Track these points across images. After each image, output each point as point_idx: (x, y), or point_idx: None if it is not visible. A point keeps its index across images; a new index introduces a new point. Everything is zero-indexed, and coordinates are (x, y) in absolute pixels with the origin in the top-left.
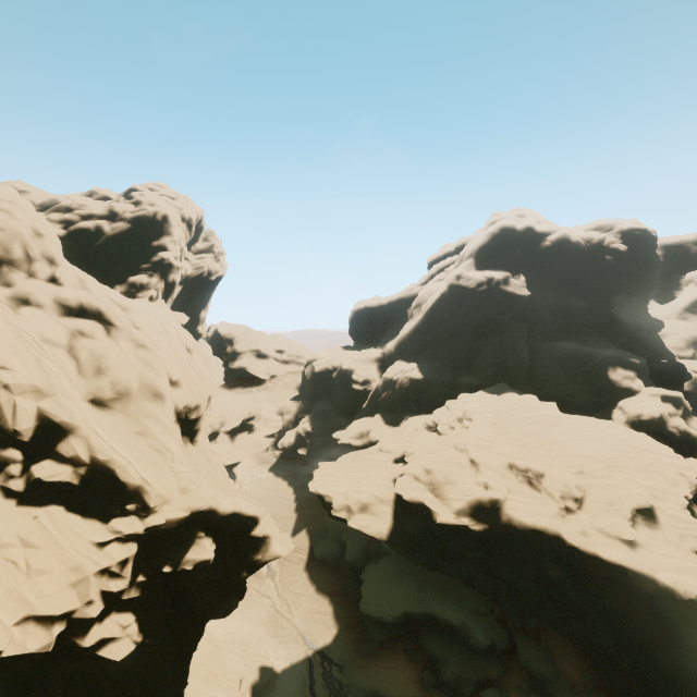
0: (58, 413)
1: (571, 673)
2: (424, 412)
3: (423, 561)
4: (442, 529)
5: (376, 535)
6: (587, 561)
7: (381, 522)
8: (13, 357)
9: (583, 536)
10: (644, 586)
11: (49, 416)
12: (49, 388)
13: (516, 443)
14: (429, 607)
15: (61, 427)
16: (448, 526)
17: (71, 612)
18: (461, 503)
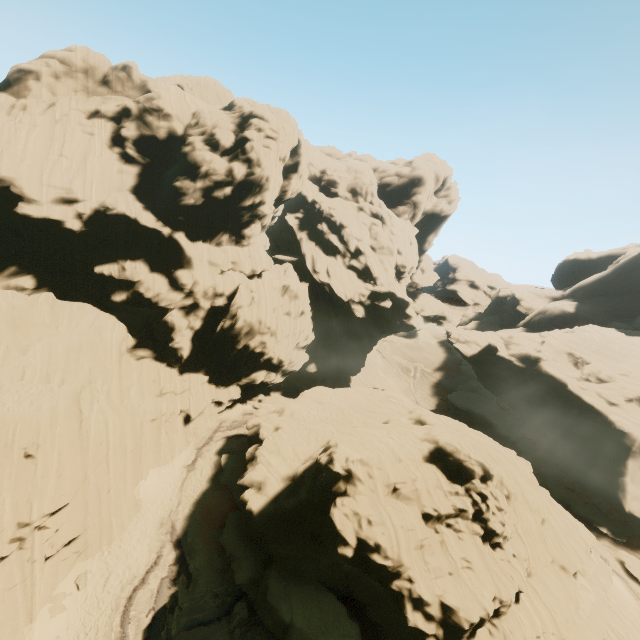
0: (362, 247)
1: (539, 455)
2: None
3: (489, 384)
4: (501, 364)
5: (464, 353)
6: (573, 399)
7: (471, 350)
8: (355, 226)
9: (581, 389)
10: (597, 417)
11: (359, 247)
12: (361, 239)
13: (592, 350)
14: (485, 413)
15: (361, 252)
16: (505, 364)
17: (352, 297)
18: (516, 352)
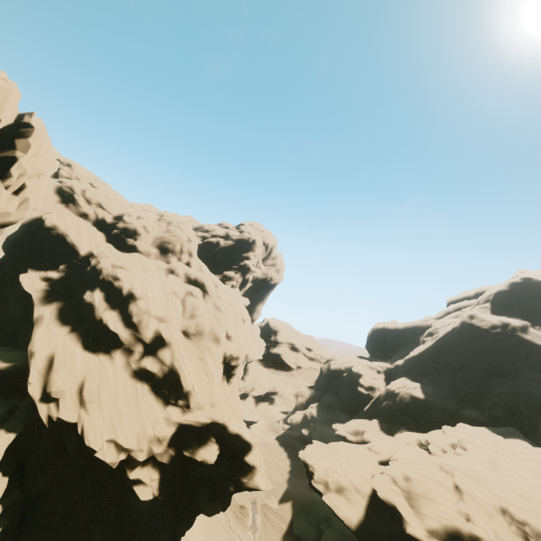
0: (166, 332)
1: None
2: (421, 431)
3: None
4: None
5: (345, 519)
6: None
7: (353, 509)
8: (158, 297)
9: None
10: None
11: (162, 332)
12: (167, 317)
13: (515, 490)
14: None
15: (165, 340)
16: None
17: (131, 450)
18: (435, 523)
